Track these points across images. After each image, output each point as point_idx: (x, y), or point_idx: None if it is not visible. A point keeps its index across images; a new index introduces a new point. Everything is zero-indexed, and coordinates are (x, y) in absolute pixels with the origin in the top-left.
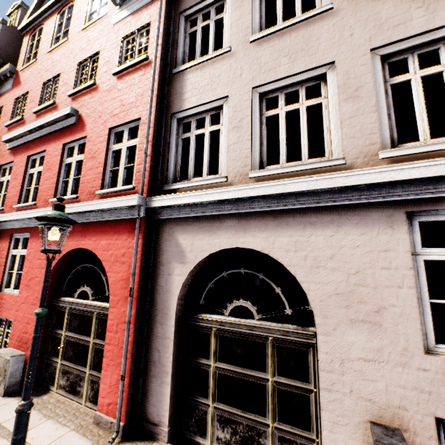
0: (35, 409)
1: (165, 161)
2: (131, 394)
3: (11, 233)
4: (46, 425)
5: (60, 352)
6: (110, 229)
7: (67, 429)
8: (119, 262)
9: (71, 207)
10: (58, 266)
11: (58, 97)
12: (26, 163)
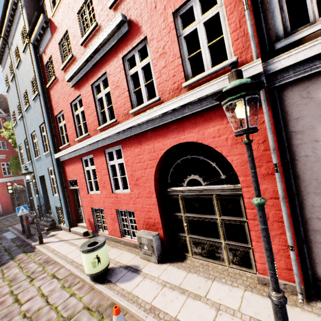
0: (192, 273)
1: (266, 14)
2: (300, 261)
3: (103, 150)
4: (216, 286)
5: (185, 229)
6: (215, 115)
7: (239, 289)
8: (241, 143)
9: (162, 107)
10: (158, 164)
11: (98, 17)
12: (91, 91)
